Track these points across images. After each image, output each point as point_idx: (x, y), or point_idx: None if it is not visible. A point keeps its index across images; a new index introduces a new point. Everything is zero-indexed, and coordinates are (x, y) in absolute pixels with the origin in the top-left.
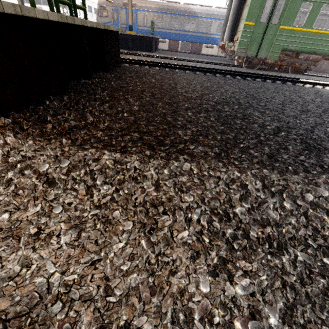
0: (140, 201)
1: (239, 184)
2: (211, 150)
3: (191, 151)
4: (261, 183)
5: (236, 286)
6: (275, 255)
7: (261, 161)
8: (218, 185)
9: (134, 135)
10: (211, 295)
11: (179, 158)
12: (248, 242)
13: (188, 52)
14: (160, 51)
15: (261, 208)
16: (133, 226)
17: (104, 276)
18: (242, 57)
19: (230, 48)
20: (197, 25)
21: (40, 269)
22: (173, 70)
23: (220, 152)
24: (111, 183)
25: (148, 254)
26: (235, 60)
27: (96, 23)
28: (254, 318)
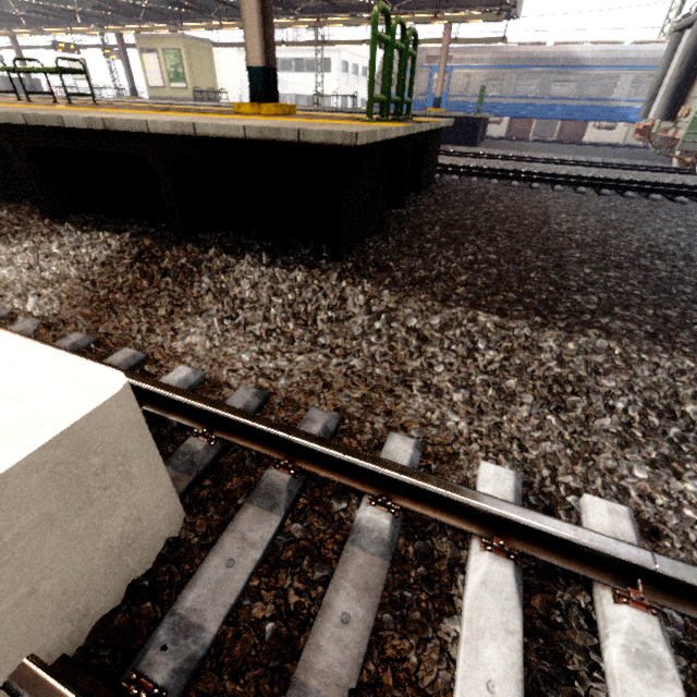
0: (539, 375)
1: (692, 377)
2: (638, 329)
3: (604, 326)
4: None
5: (685, 483)
6: None
7: None
8: (655, 374)
9: (508, 296)
10: (649, 482)
11: (586, 333)
12: None
13: (550, 139)
14: (489, 142)
15: None
16: (533, 401)
17: (512, 437)
18: None
19: (665, 133)
20: (580, 84)
21: (442, 416)
22: (525, 183)
23: (655, 333)
24: (497, 350)
25: (559, 430)
26: (675, 158)
27: (429, 124)
28: None
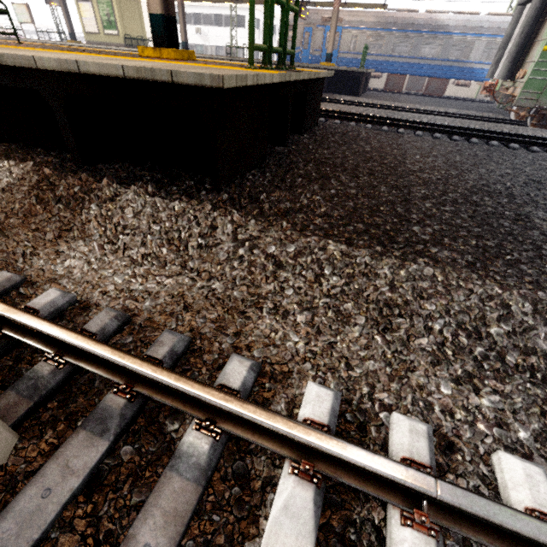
0: (373, 299)
1: (498, 302)
2: (461, 258)
3: (433, 255)
4: (531, 306)
5: (482, 398)
6: (537, 386)
7: (536, 281)
8: (469, 299)
9: (358, 226)
10: (452, 398)
11: (417, 261)
12: (502, 366)
13: (419, 93)
14: (370, 93)
15: (526, 335)
16: (365, 322)
17: (342, 356)
18: (529, 108)
19: (506, 91)
20: (444, 47)
21: (285, 336)
22: (394, 128)
23: (474, 262)
24: (340, 276)
25: (384, 349)
26: (513, 111)
27: (308, 73)
28: (500, 428)
